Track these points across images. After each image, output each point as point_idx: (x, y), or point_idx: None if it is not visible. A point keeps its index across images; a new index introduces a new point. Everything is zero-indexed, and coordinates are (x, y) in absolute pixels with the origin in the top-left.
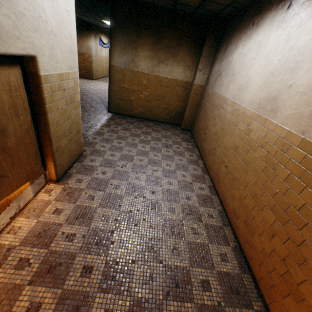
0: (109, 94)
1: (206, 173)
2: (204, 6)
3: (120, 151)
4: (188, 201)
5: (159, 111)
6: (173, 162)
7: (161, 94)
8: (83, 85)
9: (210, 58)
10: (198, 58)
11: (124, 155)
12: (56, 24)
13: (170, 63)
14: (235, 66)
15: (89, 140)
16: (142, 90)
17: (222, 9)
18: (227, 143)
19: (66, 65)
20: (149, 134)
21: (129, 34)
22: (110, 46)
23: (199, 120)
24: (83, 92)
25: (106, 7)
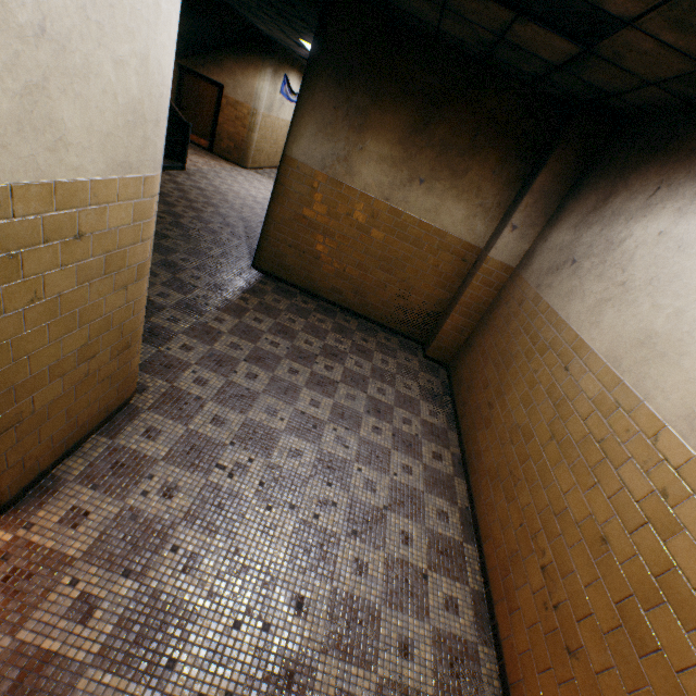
0: (265, 225)
1: (471, 537)
2: (581, 67)
3: (243, 409)
4: (403, 662)
5: (381, 298)
6: (385, 476)
7: (395, 259)
8: (216, 176)
9: (549, 203)
10: (514, 194)
11: (250, 426)
12: (73, 7)
13: (441, 189)
14: (635, 261)
15: (170, 351)
16: (350, 237)
17: (628, 87)
18: (564, 495)
19: (102, 155)
20: (340, 358)
21: (354, 91)
22: (298, 107)
23: (479, 353)
24: (208, 197)
25: (312, 7)
